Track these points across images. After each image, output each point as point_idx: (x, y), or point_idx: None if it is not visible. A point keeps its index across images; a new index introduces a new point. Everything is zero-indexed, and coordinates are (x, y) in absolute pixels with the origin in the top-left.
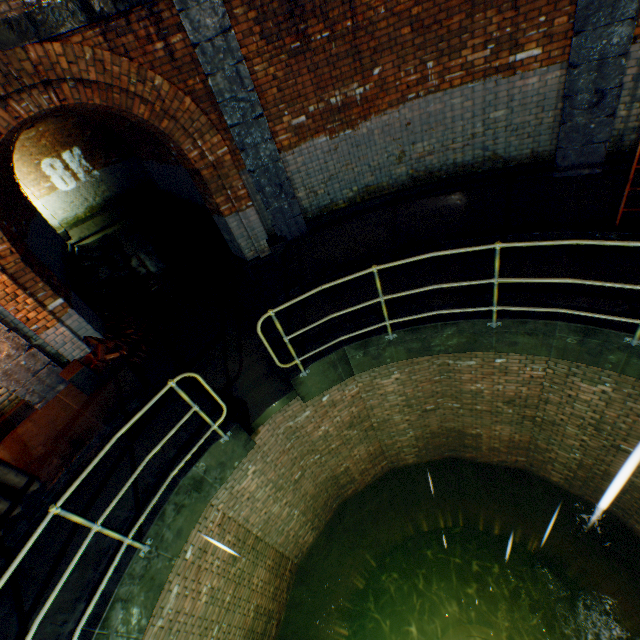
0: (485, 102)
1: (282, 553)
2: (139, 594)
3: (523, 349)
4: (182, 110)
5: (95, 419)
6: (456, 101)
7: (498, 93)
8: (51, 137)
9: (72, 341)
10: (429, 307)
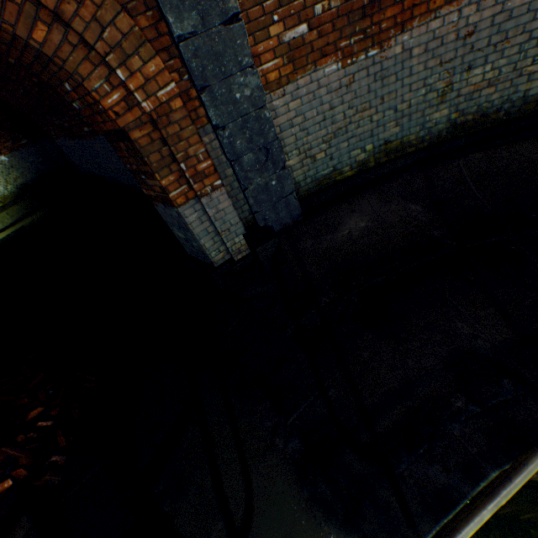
0: None
1: None
2: None
3: None
4: None
5: None
6: None
7: None
8: None
9: None
10: None
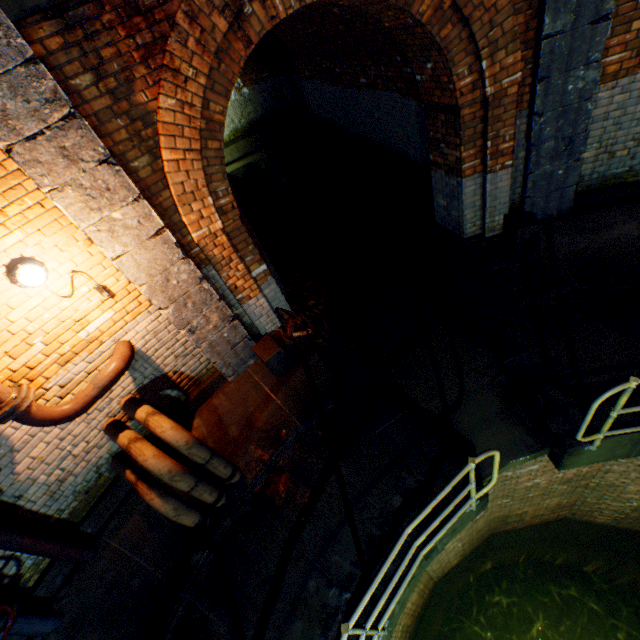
0: None
1: (430, 576)
2: None
3: None
4: (484, 6)
5: (287, 411)
6: None
7: None
8: None
9: (267, 314)
10: None
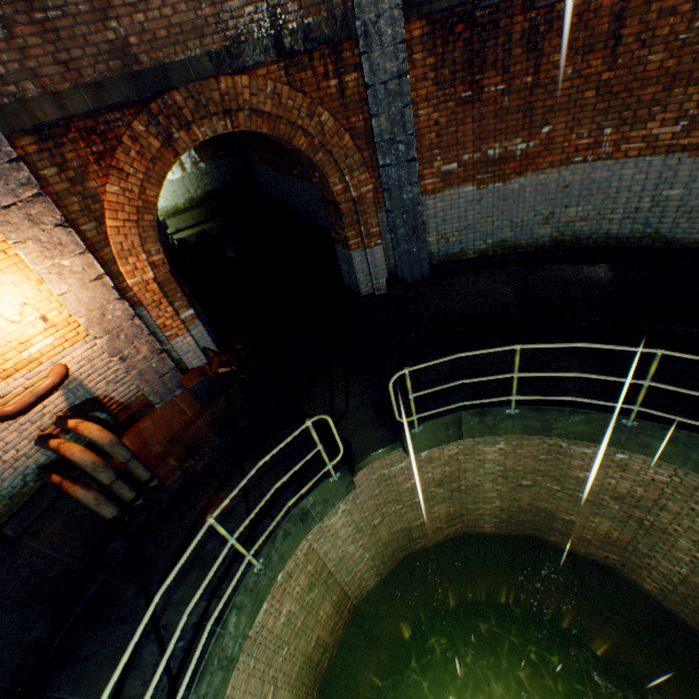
0: (660, 178)
1: (345, 591)
2: (247, 605)
3: (655, 453)
4: (339, 146)
5: (207, 429)
6: (627, 172)
7: (678, 171)
8: None
9: (194, 350)
10: (557, 388)
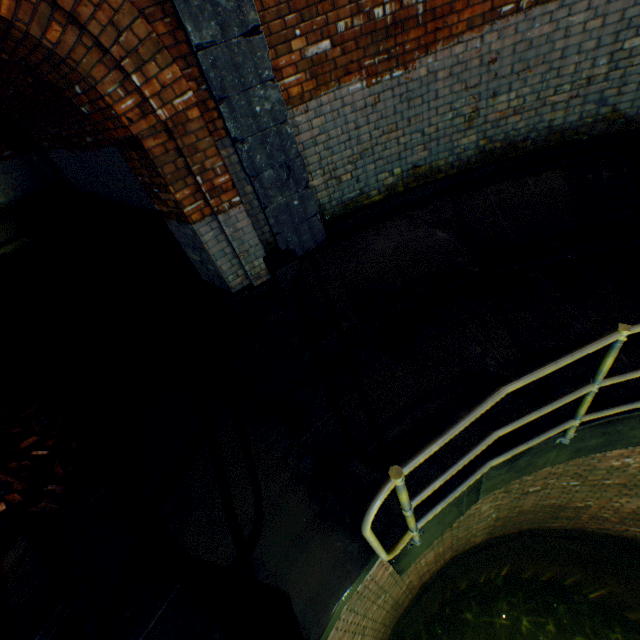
0: (623, 20)
1: None
2: None
3: None
4: None
5: None
6: (576, 18)
7: None
8: None
9: None
10: (613, 371)
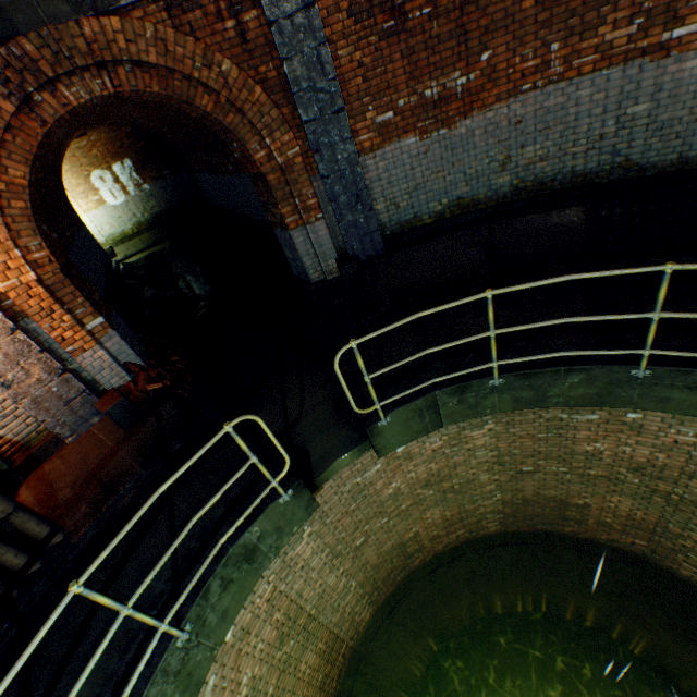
0: (622, 93)
1: (336, 634)
2: (173, 695)
3: (677, 407)
4: (251, 101)
5: (131, 460)
6: (584, 93)
7: (641, 81)
8: (103, 147)
9: (111, 367)
10: (546, 346)
